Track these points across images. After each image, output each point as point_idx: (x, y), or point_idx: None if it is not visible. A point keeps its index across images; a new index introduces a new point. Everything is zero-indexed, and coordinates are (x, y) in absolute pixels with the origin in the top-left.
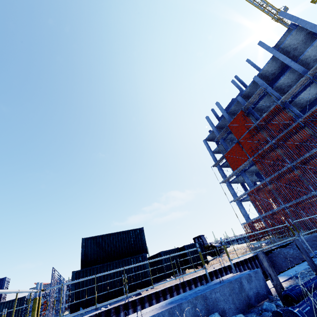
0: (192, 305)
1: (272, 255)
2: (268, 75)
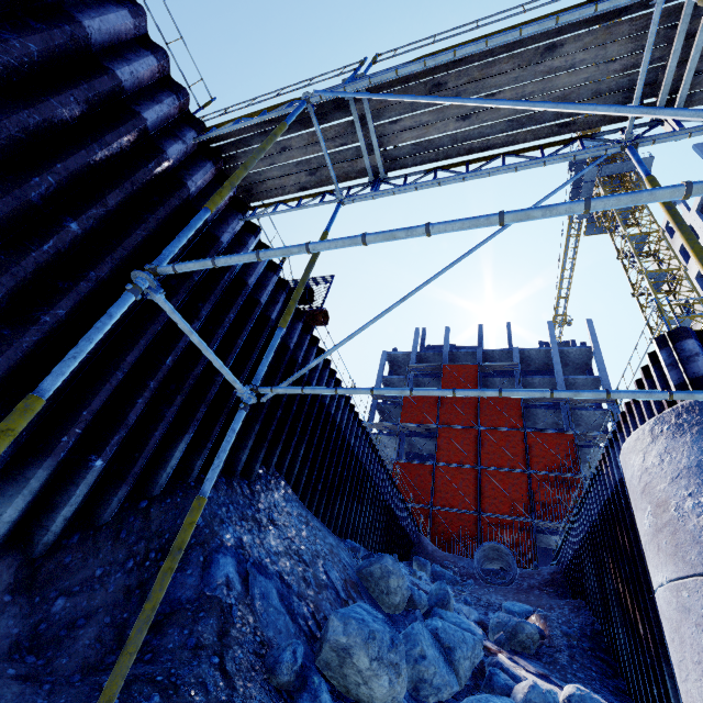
0: None
1: (419, 533)
2: (524, 361)
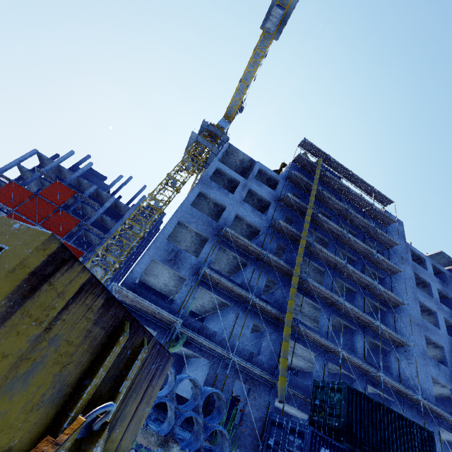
0: None
1: None
2: (118, 207)
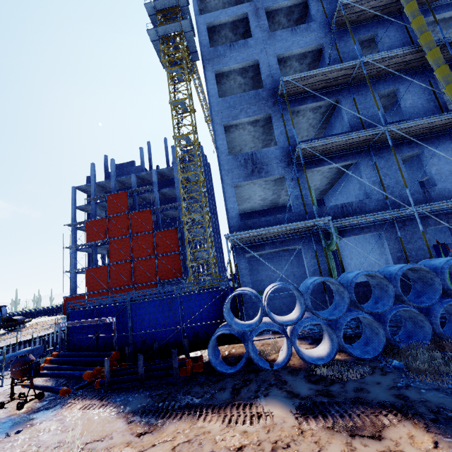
0: (9, 358)
1: None
2: (164, 175)
